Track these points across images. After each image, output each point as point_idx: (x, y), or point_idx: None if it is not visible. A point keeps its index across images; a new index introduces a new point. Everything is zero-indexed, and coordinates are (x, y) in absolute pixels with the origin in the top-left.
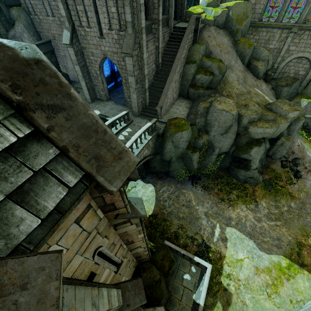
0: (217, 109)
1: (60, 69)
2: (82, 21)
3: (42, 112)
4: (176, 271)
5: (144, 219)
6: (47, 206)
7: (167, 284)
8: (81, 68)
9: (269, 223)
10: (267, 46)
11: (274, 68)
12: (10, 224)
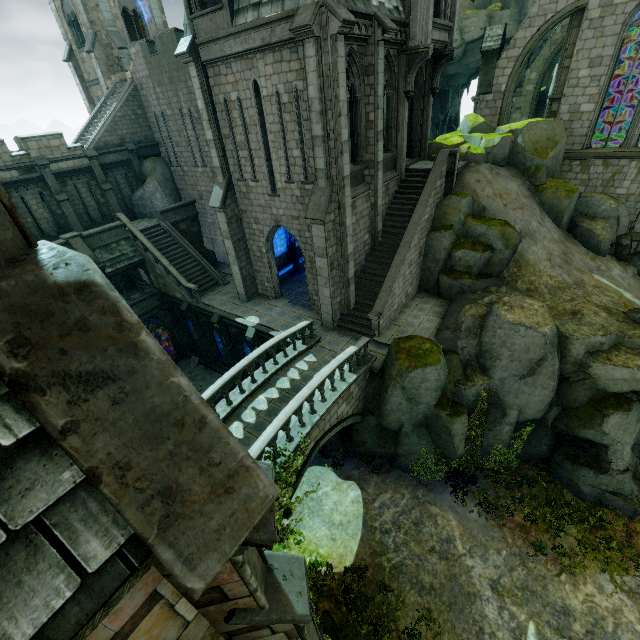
0: (504, 322)
1: (203, 243)
2: (244, 172)
3: (61, 392)
4: None
5: (332, 577)
6: (12, 635)
7: None
8: (236, 244)
9: None
10: (609, 191)
11: (635, 233)
12: None
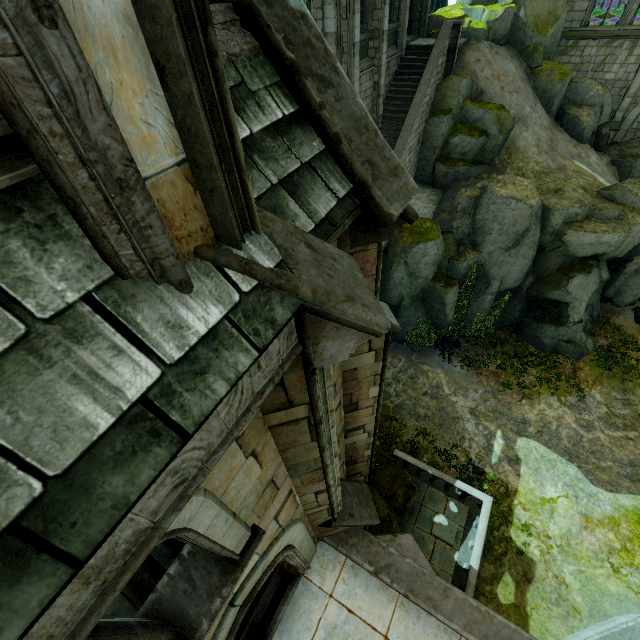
0: (498, 197)
1: None
2: None
3: (313, 82)
4: (417, 509)
5: None
6: (318, 210)
7: (401, 531)
8: None
9: (612, 434)
10: (598, 76)
11: (615, 122)
12: (286, 216)
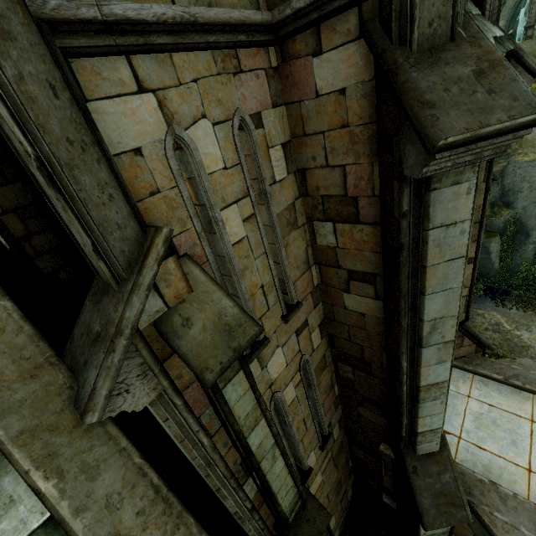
0: (522, 162)
1: None
2: None
3: None
4: None
5: None
6: None
7: None
8: None
9: None
10: None
11: None
12: None
